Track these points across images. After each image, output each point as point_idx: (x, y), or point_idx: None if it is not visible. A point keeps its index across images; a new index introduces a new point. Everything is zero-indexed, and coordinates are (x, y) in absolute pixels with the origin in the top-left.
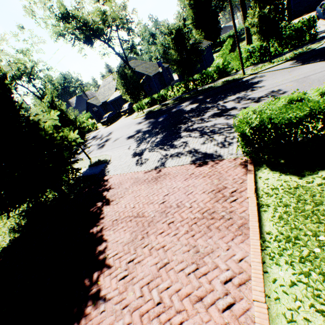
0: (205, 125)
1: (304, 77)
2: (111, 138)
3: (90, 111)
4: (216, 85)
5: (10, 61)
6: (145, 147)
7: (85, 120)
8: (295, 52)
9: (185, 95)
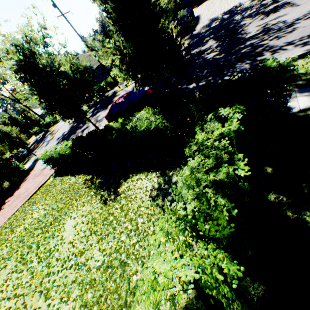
0: None
1: None
2: (54, 137)
3: None
4: (110, 93)
5: None
6: None
7: None
8: None
9: (98, 100)
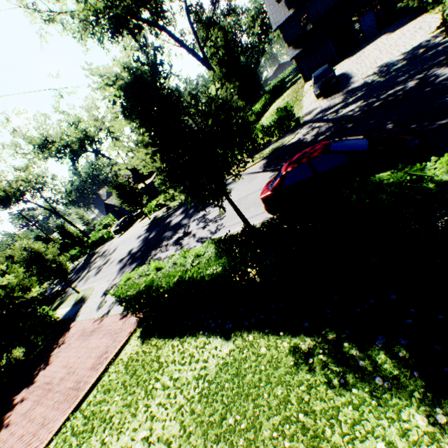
0: (162, 256)
1: (247, 195)
2: (110, 259)
3: (111, 212)
4: None
5: (9, 182)
6: (117, 281)
7: (112, 220)
8: (275, 144)
9: None
